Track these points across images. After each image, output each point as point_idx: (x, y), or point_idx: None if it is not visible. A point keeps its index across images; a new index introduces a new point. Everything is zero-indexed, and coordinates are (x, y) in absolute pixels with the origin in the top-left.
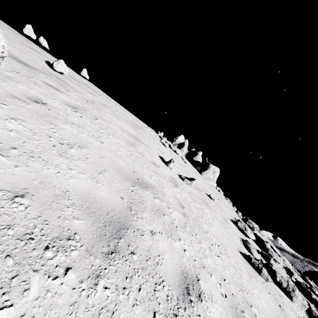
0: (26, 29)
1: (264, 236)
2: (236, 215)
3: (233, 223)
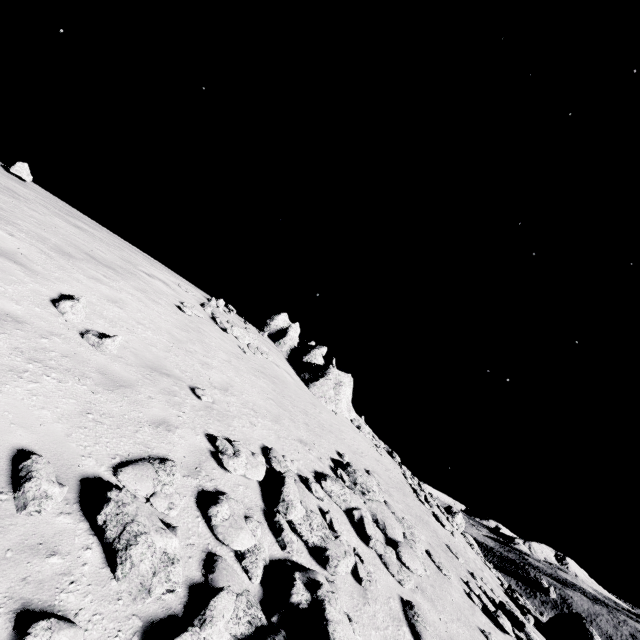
0: None
1: (373, 503)
2: (301, 451)
3: (212, 442)
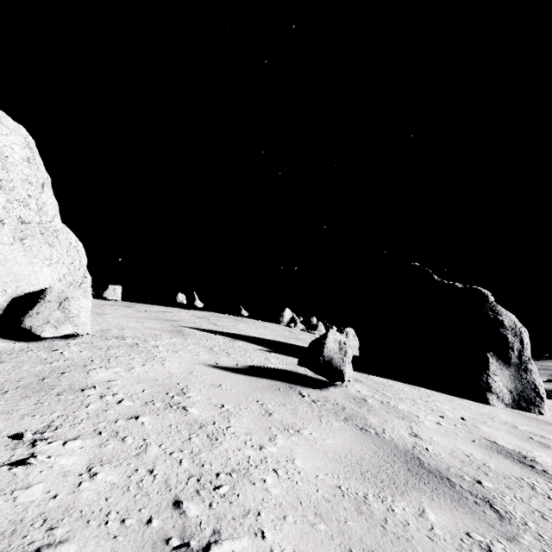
0: (198, 301)
1: None
2: None
3: None
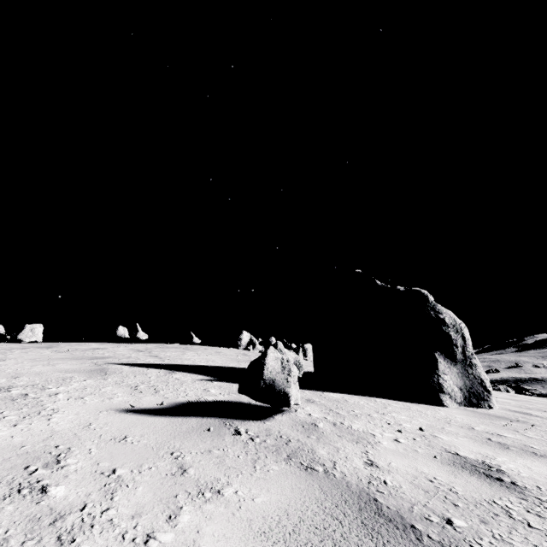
0: (141, 332)
1: None
2: None
3: None
